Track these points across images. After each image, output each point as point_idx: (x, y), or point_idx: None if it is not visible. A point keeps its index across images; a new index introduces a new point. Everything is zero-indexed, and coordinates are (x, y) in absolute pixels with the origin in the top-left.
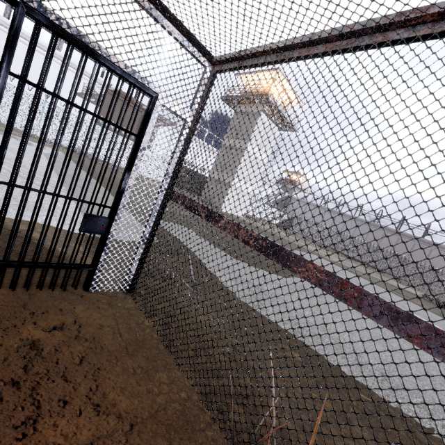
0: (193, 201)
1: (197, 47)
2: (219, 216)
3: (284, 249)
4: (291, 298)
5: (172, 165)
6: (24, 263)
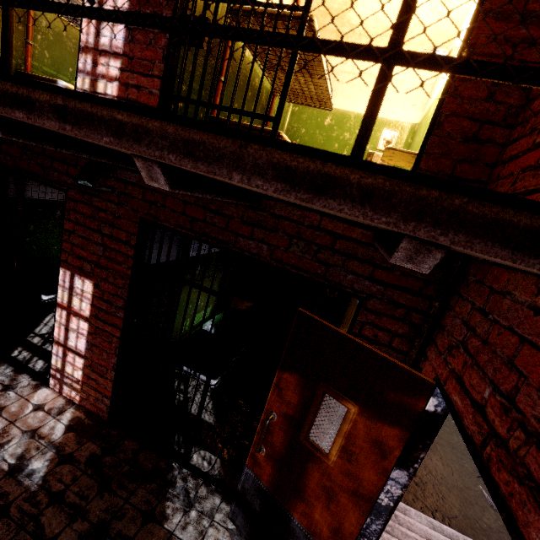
0: None
1: None
2: None
3: None
4: None
5: None
6: None
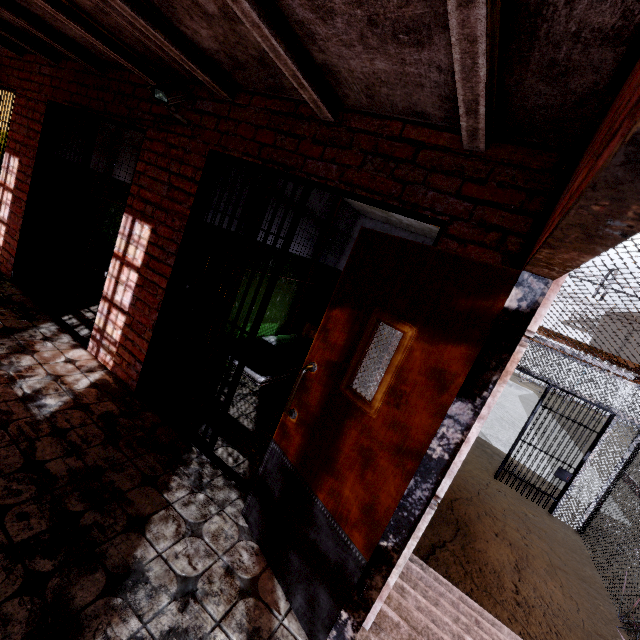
0: (634, 483)
1: None
2: None
3: None
4: None
5: (626, 455)
6: (524, 480)
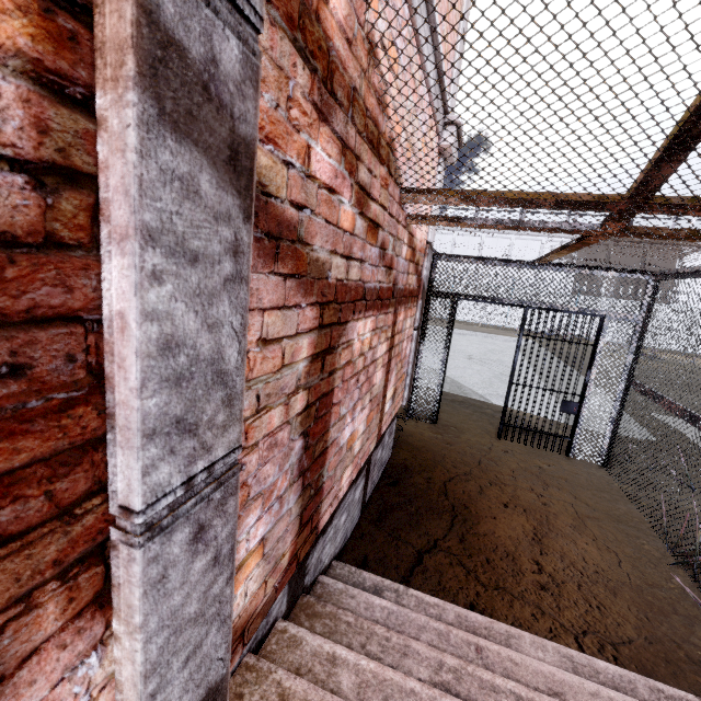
0: (644, 387)
1: (633, 273)
2: (660, 397)
3: (694, 416)
4: (698, 446)
5: (629, 359)
6: (530, 429)
